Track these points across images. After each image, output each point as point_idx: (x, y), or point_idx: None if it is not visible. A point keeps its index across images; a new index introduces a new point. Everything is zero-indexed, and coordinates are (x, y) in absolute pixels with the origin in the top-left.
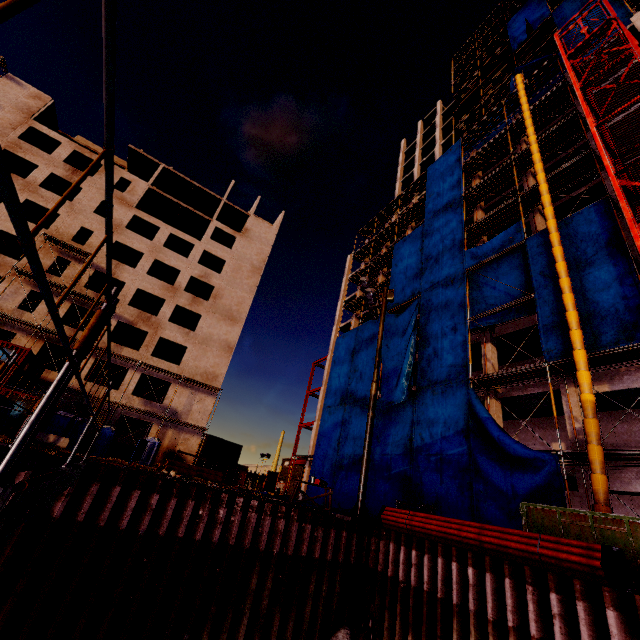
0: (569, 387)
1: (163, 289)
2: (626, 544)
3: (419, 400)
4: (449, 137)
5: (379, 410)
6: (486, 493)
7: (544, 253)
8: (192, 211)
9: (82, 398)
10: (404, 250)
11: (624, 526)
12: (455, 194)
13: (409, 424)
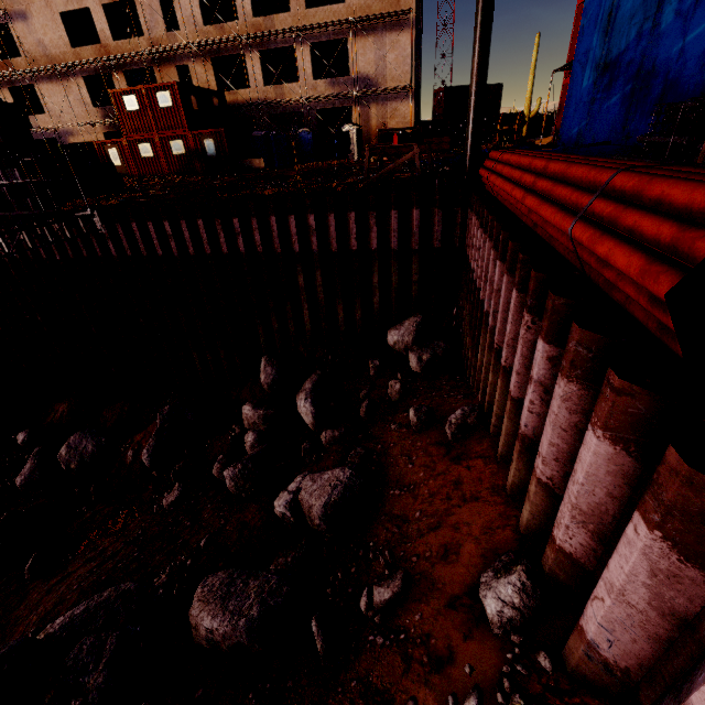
0: None
1: None
2: None
3: None
4: None
5: None
6: None
7: None
8: None
9: (275, 108)
10: None
11: None
12: None
13: None
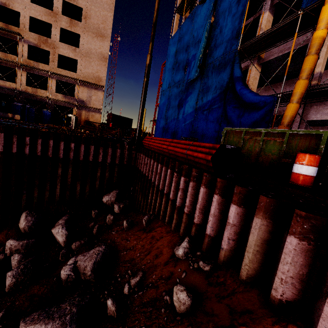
0: None
1: (47, 15)
2: (280, 149)
3: (205, 74)
4: None
5: (184, 87)
6: None
7: None
8: None
9: (30, 96)
10: None
11: (285, 137)
12: None
13: (197, 93)
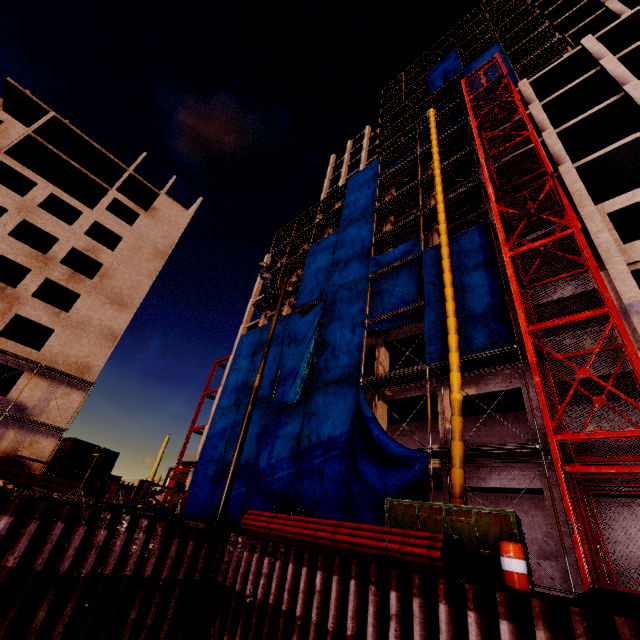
0: (445, 390)
1: (30, 257)
2: (472, 535)
3: (312, 400)
4: (373, 159)
5: (272, 411)
6: (362, 494)
7: (436, 265)
8: (86, 174)
9: None
10: (318, 253)
11: (472, 517)
12: (369, 205)
13: (299, 425)
